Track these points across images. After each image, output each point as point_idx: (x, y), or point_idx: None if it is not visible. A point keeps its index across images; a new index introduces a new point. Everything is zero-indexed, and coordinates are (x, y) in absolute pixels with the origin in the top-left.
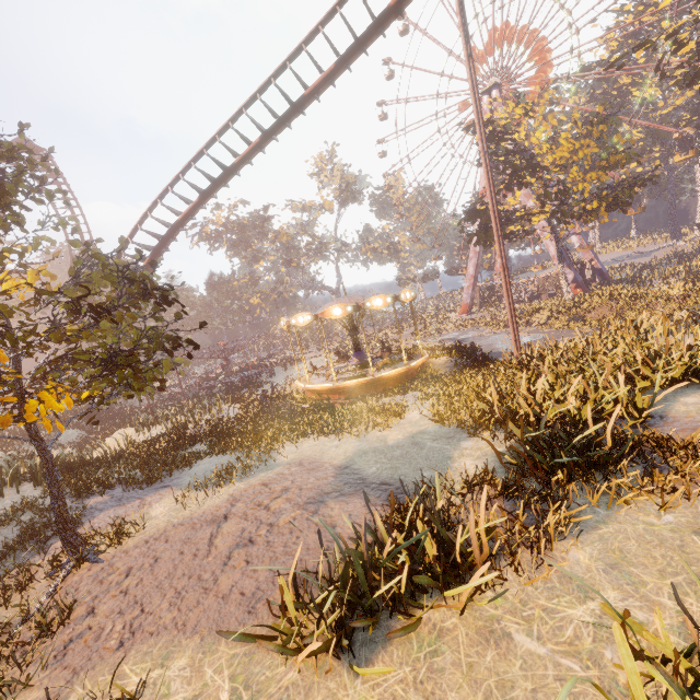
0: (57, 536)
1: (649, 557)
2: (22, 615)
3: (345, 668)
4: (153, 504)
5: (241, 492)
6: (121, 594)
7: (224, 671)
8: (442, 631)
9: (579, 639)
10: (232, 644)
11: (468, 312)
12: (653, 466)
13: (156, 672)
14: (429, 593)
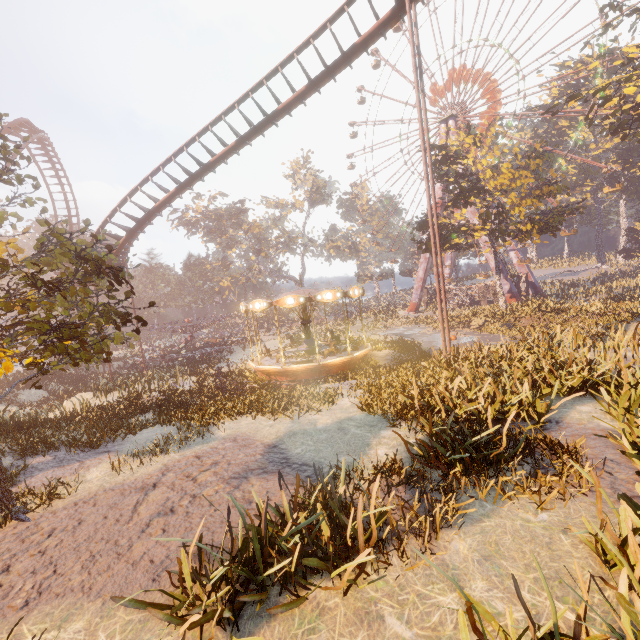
0: None
1: (519, 551)
2: None
3: None
4: (91, 468)
5: (174, 463)
6: (39, 554)
7: (116, 636)
8: (324, 610)
9: (442, 625)
10: (130, 610)
11: (416, 310)
12: (538, 467)
13: (53, 633)
14: (320, 572)
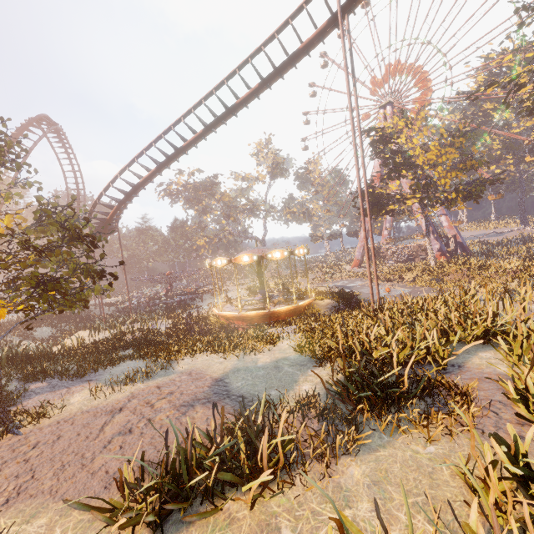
0: None
1: (404, 478)
2: None
3: None
4: (75, 393)
5: (139, 391)
6: (24, 462)
7: (69, 532)
8: (233, 520)
9: None
10: (83, 511)
11: (359, 266)
12: (433, 405)
13: (22, 526)
14: (237, 488)
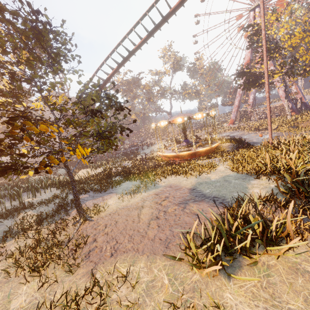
0: (71, 209)
1: None
2: (67, 239)
3: (222, 277)
4: (108, 199)
5: (146, 197)
6: (105, 234)
7: (162, 271)
8: (269, 266)
9: None
10: (162, 260)
11: (233, 123)
12: None
13: (131, 267)
14: (256, 248)
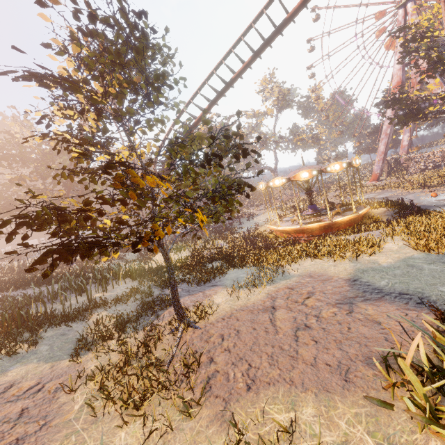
0: (161, 309)
1: None
2: (167, 355)
3: None
4: (213, 296)
5: (274, 292)
6: (226, 351)
7: (356, 425)
8: None
9: None
10: (348, 404)
11: (378, 179)
12: None
13: (292, 414)
14: None
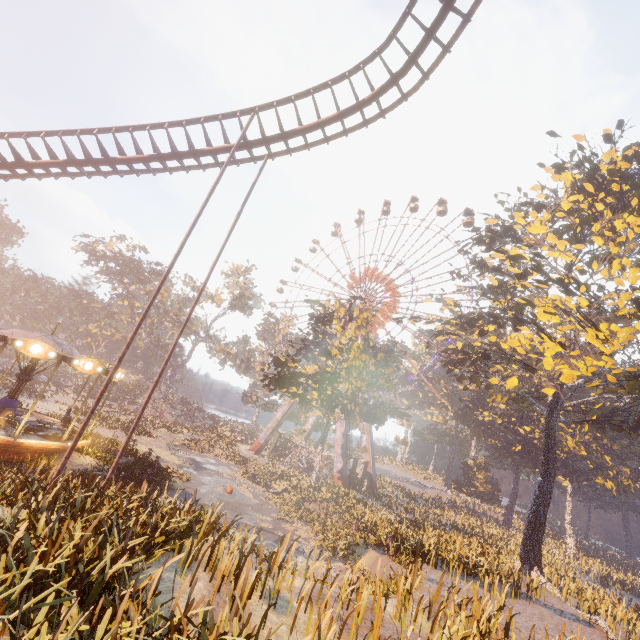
0: None
1: None
2: None
3: None
4: None
5: None
6: None
7: None
8: None
9: None
10: None
11: (258, 451)
12: None
13: None
14: None
